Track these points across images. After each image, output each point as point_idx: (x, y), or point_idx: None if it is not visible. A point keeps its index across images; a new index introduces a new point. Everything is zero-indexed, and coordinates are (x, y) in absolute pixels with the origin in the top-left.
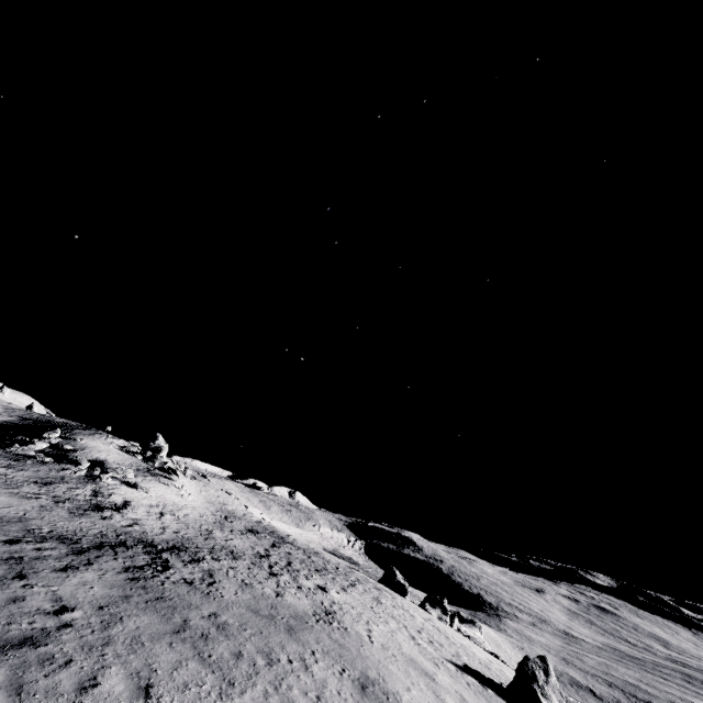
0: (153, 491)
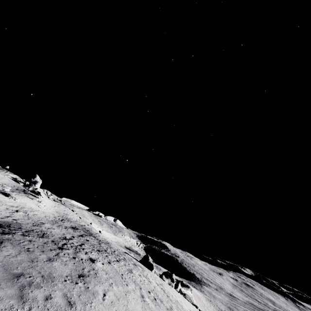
0: (19, 200)
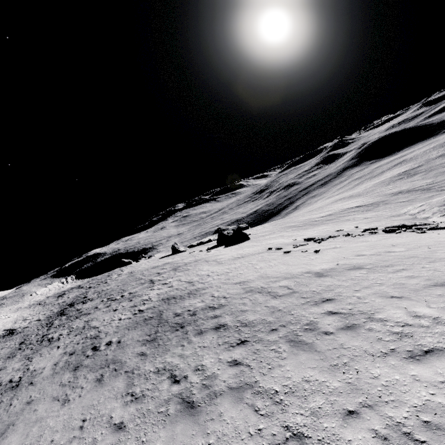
0: None
